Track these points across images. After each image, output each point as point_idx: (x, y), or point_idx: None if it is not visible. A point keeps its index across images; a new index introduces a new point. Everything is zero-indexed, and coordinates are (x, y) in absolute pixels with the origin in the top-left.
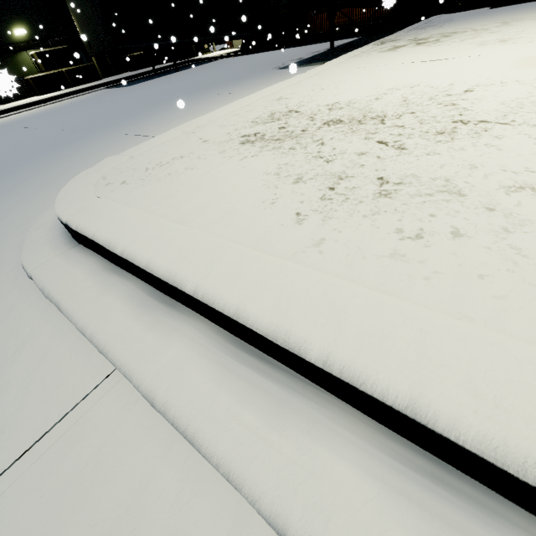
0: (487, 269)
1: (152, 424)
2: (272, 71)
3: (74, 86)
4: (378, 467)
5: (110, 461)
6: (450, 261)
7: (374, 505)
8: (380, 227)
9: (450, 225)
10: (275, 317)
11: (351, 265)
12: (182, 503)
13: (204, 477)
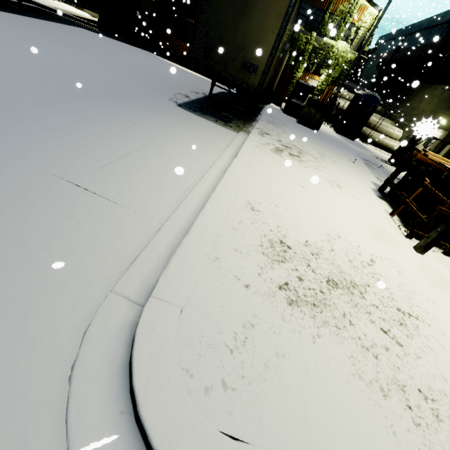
0: None
1: None
2: (173, 106)
3: None
4: None
5: None
6: None
7: None
8: None
9: None
10: None
11: None
12: None
13: None
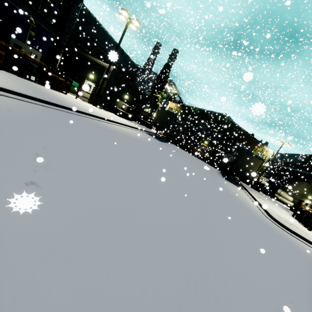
0: None
1: None
2: (224, 179)
3: (126, 119)
4: None
5: None
6: None
7: None
8: None
9: None
10: None
11: None
12: None
13: None
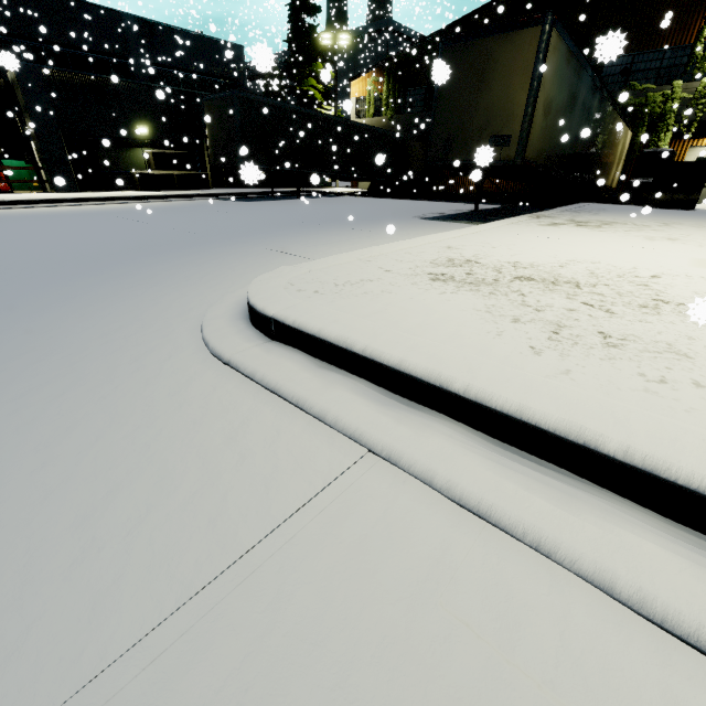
0: None
1: (431, 501)
2: (415, 219)
3: (180, 190)
4: (682, 549)
5: (401, 524)
6: (702, 403)
7: (689, 573)
8: (622, 369)
9: (689, 378)
10: (563, 416)
11: (608, 393)
12: (492, 563)
13: (506, 547)
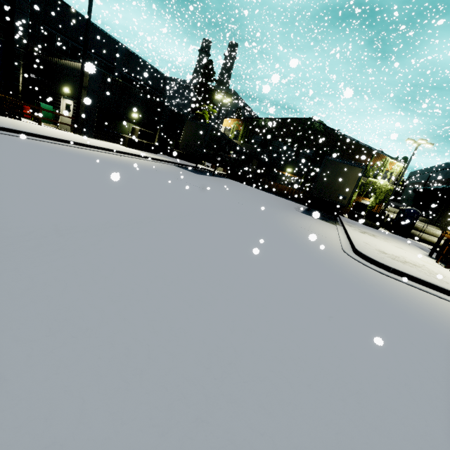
0: None
1: None
2: (301, 213)
3: (144, 151)
4: None
5: None
6: None
7: None
8: None
9: None
10: None
11: None
12: None
13: None
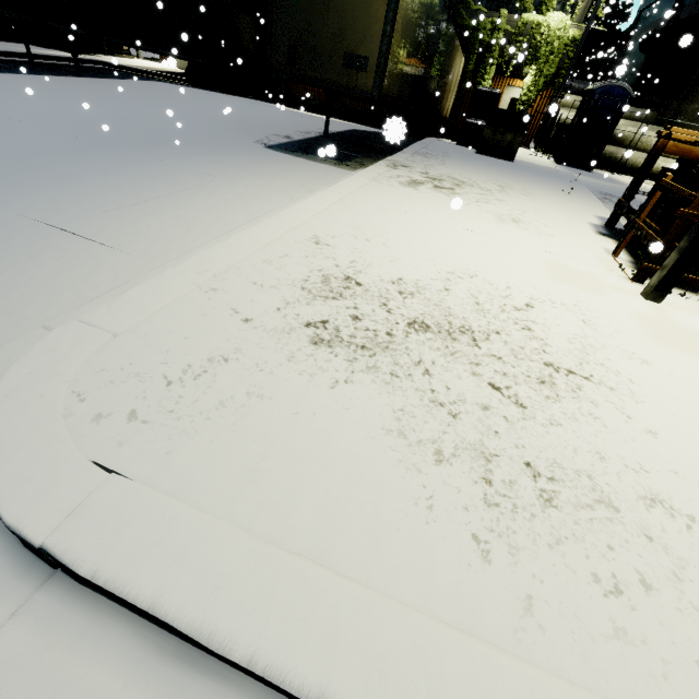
0: (697, 650)
1: None
2: (258, 148)
3: None
4: None
5: None
6: (664, 637)
7: None
8: (576, 570)
9: (633, 567)
10: None
11: (586, 656)
12: None
13: None
